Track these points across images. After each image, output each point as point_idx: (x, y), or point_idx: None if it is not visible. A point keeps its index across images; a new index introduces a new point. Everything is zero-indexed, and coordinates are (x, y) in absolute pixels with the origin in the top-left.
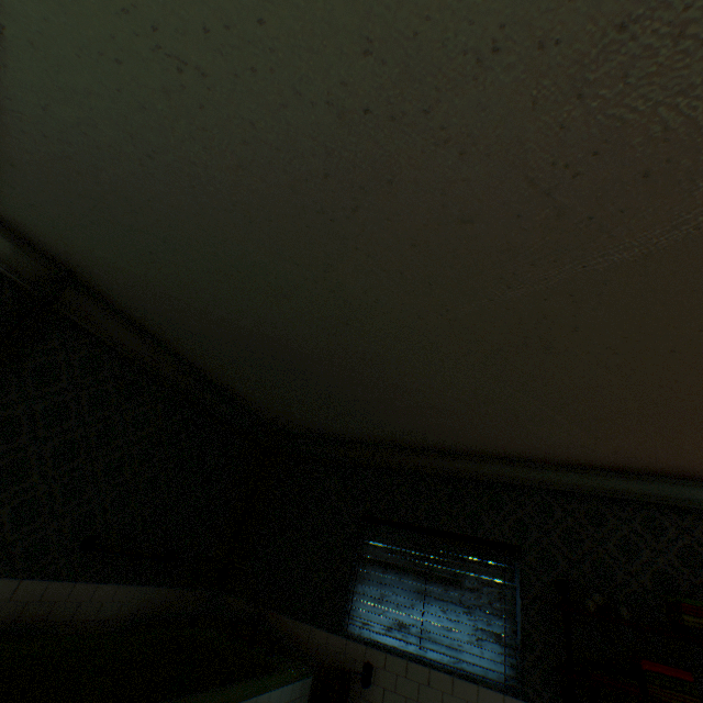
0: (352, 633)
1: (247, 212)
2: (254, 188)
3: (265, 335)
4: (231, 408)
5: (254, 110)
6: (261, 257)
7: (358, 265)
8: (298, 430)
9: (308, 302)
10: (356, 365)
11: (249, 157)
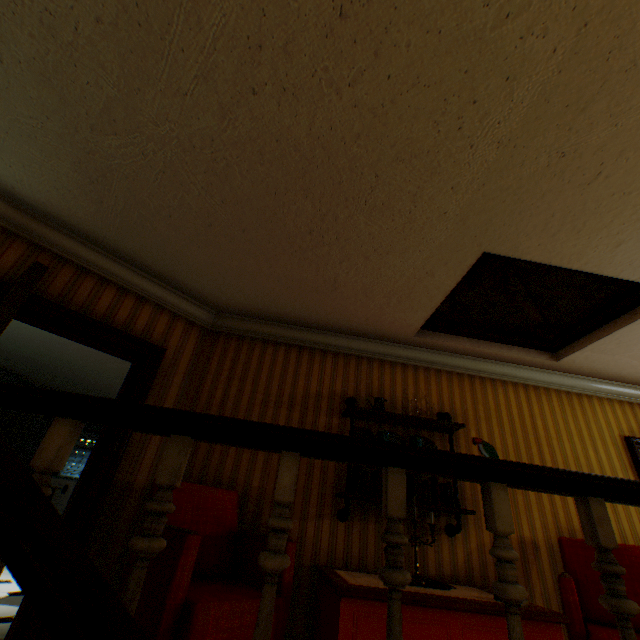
0: (62, 475)
1: (27, 339)
2: (30, 337)
3: (31, 358)
4: (7, 375)
5: (31, 331)
6: (31, 345)
7: (66, 353)
8: (50, 386)
9: (50, 355)
10: (74, 371)
11: (29, 334)
